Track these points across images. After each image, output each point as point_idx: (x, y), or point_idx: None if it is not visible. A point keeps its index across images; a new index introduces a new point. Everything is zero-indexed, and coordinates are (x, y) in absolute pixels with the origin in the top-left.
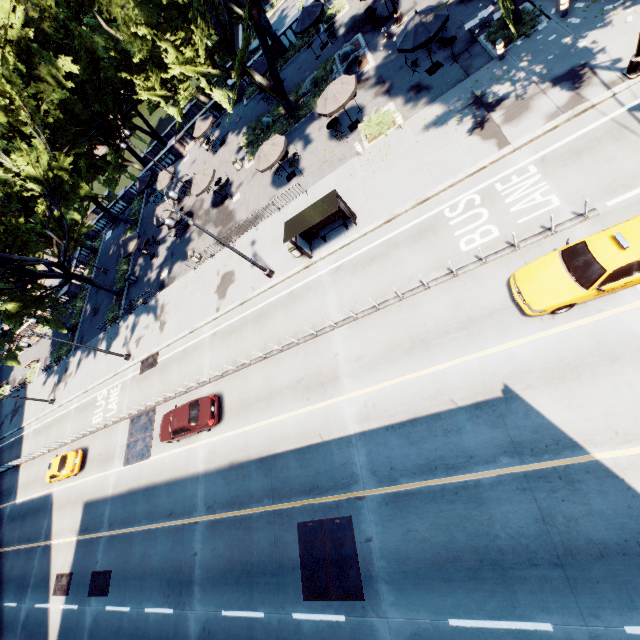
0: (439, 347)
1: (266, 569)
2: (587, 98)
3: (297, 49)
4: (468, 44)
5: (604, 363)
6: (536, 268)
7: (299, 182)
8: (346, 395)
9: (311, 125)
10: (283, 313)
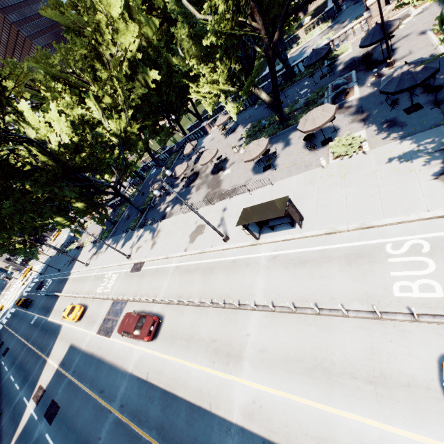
0: (340, 387)
1: None
2: None
3: (303, 76)
4: None
5: None
6: None
7: (271, 174)
8: (242, 379)
9: (294, 133)
10: (223, 274)
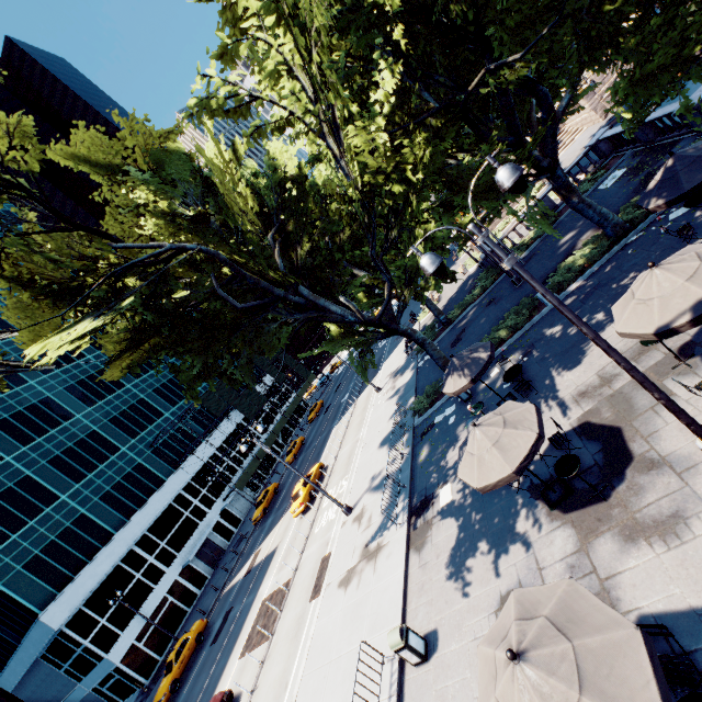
0: None
1: None
2: None
3: None
4: None
5: None
6: None
7: None
8: None
9: None
10: None
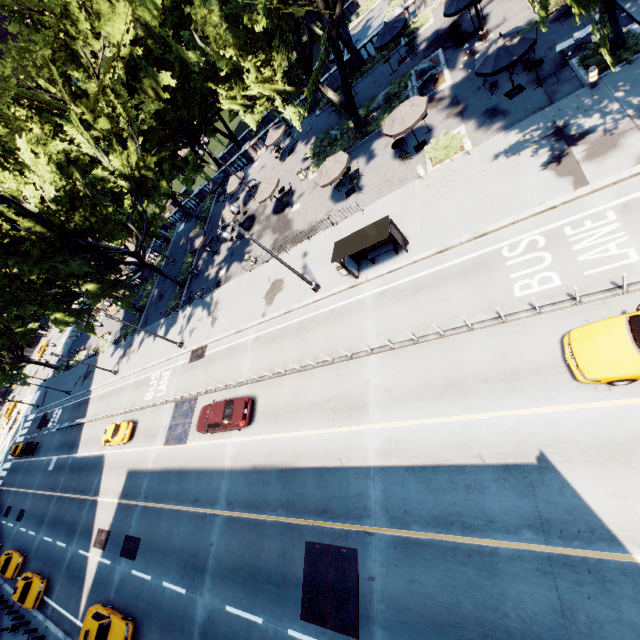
0: (474, 395)
1: (271, 578)
2: None
3: (375, 62)
4: (557, 67)
5: None
6: (596, 331)
7: (357, 199)
8: (371, 425)
9: (377, 142)
10: (323, 329)
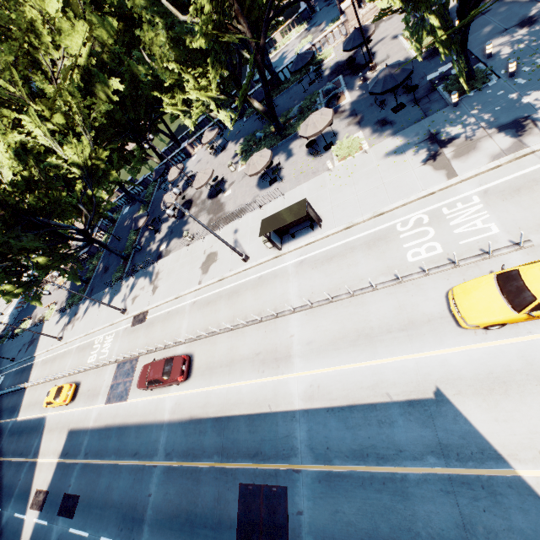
0: (381, 343)
1: (207, 522)
2: (528, 145)
3: (290, 83)
4: (428, 91)
5: (531, 382)
6: (472, 286)
7: (279, 186)
8: (295, 373)
9: (294, 142)
10: (252, 293)
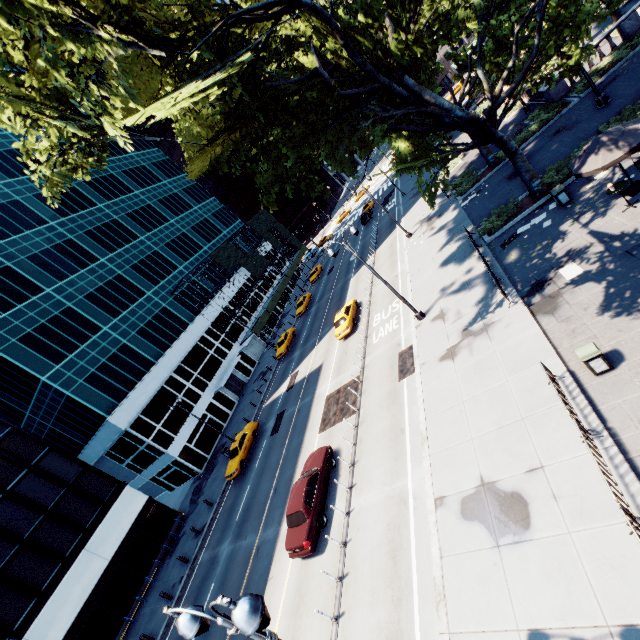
0: None
1: None
2: None
3: None
4: None
5: None
6: None
7: None
8: None
9: None
10: None
